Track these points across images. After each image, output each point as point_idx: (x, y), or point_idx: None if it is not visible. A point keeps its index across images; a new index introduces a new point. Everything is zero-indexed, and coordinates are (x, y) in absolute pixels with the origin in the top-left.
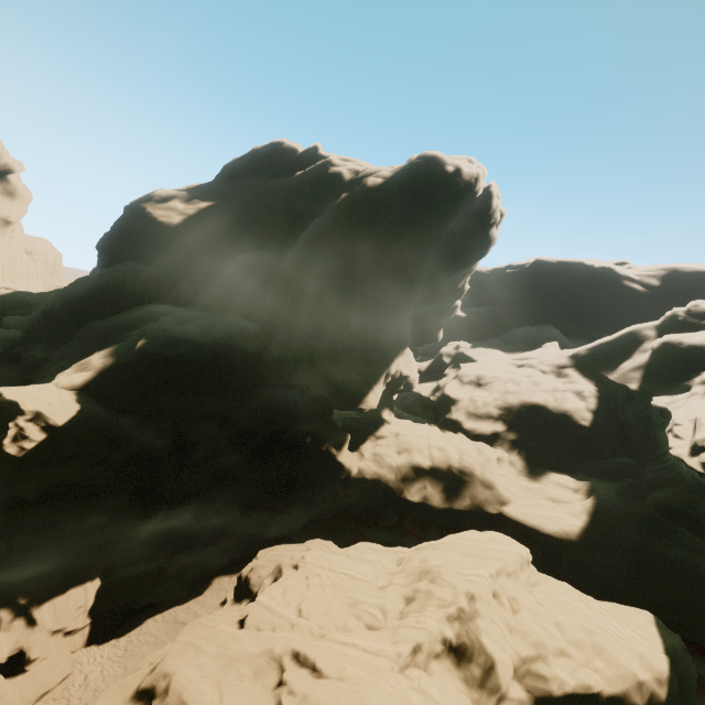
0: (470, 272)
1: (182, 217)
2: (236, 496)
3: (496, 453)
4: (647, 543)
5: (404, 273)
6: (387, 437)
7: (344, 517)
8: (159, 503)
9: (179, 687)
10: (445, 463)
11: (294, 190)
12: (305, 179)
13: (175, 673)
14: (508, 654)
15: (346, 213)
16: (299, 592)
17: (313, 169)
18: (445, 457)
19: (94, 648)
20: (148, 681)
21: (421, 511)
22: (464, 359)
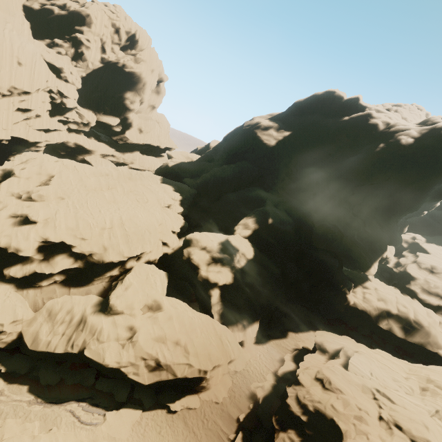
0: None
1: (275, 141)
2: (300, 300)
3: (439, 318)
4: None
5: (411, 202)
6: (369, 289)
7: (338, 321)
8: (277, 297)
9: (335, 383)
10: (406, 315)
11: (341, 129)
12: (350, 123)
13: (330, 378)
14: None
15: (382, 159)
16: (367, 365)
17: (356, 117)
18: (406, 311)
19: (256, 345)
20: (319, 376)
21: (384, 333)
22: (418, 248)
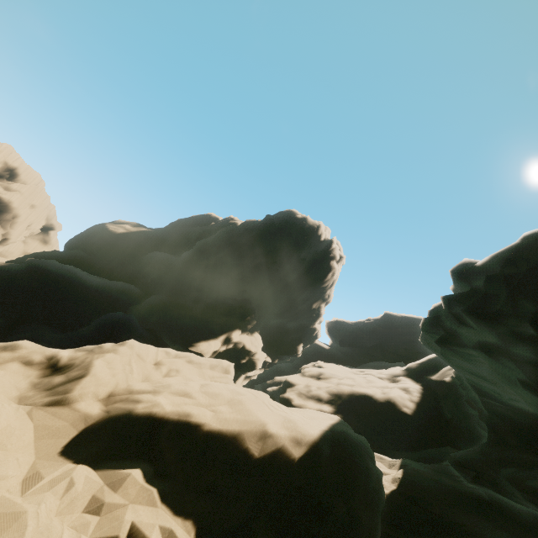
0: (325, 301)
1: (125, 231)
2: None
3: None
4: (459, 520)
5: (258, 269)
6: None
7: None
8: None
9: None
10: None
11: (206, 230)
12: (215, 226)
13: None
14: (114, 378)
15: (226, 231)
16: None
17: (221, 222)
18: None
19: None
20: None
21: None
22: None
